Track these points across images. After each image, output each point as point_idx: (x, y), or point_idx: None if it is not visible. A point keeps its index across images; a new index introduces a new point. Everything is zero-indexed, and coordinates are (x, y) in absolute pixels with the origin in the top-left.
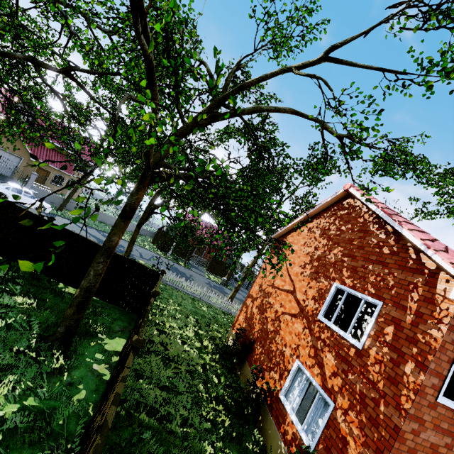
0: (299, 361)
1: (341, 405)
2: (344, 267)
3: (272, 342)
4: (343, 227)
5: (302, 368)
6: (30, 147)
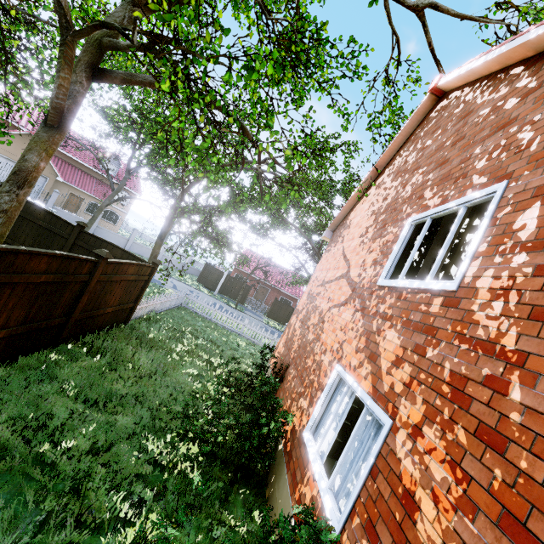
0: (339, 365)
1: (407, 418)
2: (427, 188)
3: (309, 355)
4: (428, 141)
5: (342, 374)
6: (62, 171)
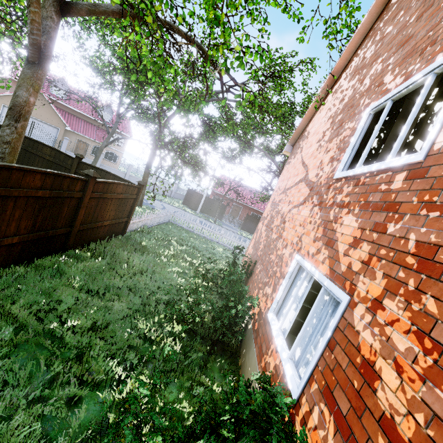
0: (298, 255)
1: (365, 294)
2: (387, 73)
3: (273, 251)
4: (389, 28)
5: (301, 262)
6: (69, 122)
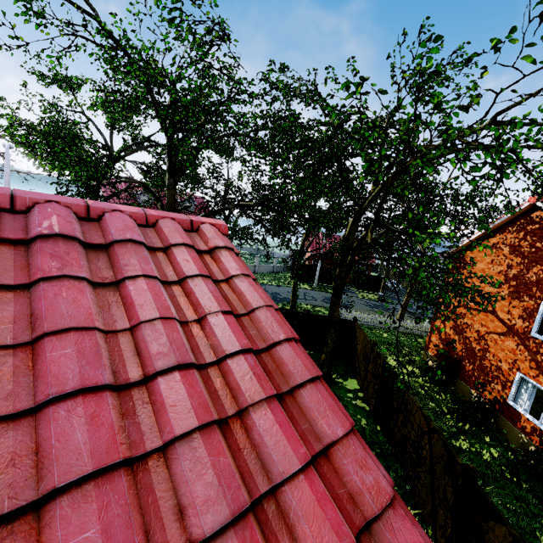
0: (520, 373)
1: None
2: None
3: (483, 359)
4: (538, 244)
5: (526, 378)
6: None
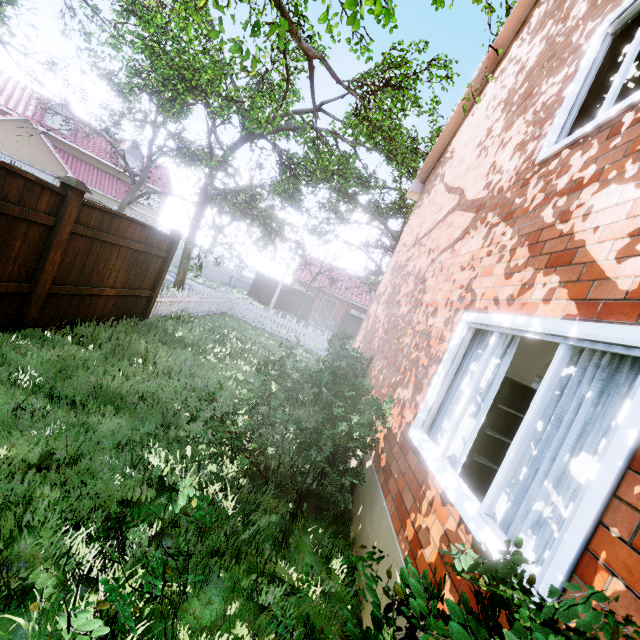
0: (470, 312)
1: None
2: None
3: (405, 331)
4: None
5: (483, 320)
6: (74, 169)
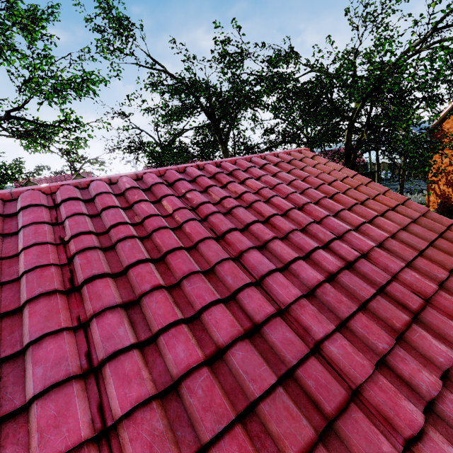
0: None
1: None
2: None
3: None
4: None
5: None
6: None
